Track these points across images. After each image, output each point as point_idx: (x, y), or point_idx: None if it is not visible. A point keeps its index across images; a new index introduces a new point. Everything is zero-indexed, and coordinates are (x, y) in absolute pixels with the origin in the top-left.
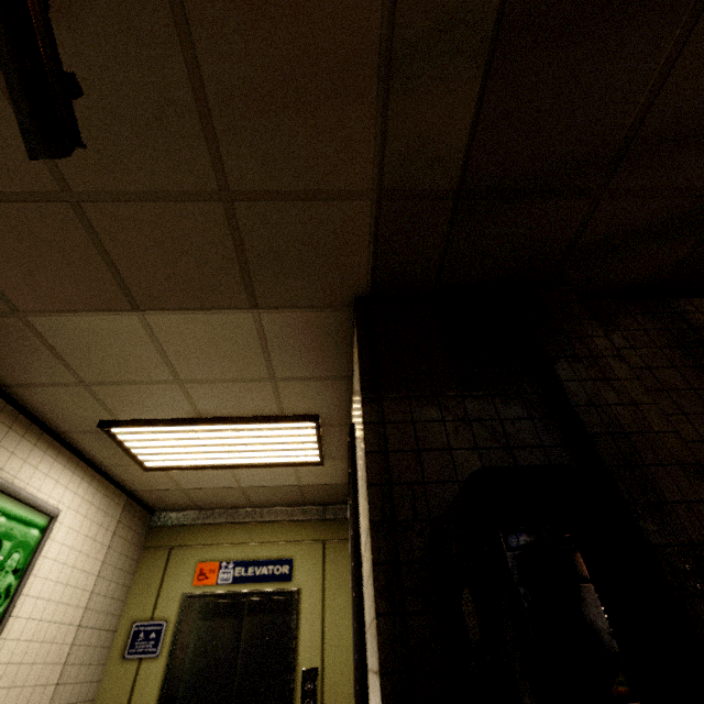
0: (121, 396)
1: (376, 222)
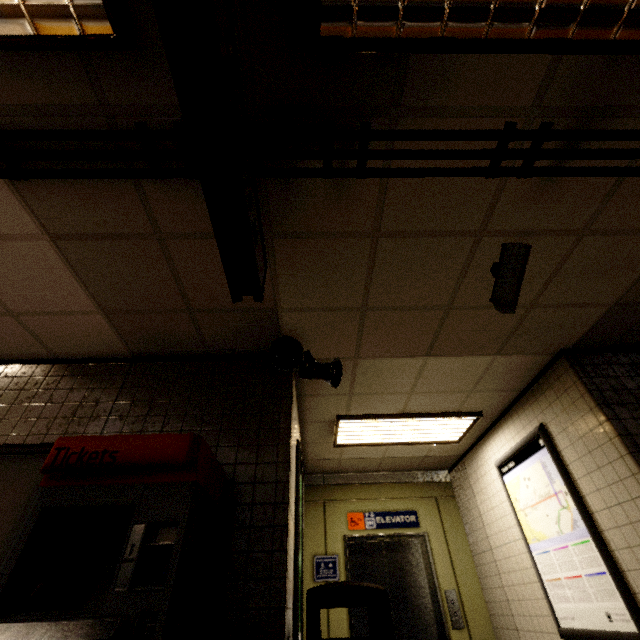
0: (365, 401)
1: (603, 316)
